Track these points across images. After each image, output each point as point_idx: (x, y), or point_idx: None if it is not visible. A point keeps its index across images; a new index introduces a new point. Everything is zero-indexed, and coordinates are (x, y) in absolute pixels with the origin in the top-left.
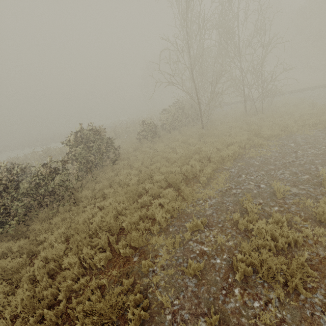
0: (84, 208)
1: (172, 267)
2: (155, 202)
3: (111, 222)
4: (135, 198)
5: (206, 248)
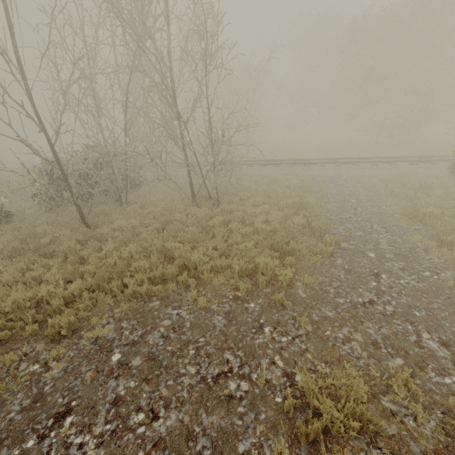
0: None
1: None
2: None
3: None
4: None
5: None
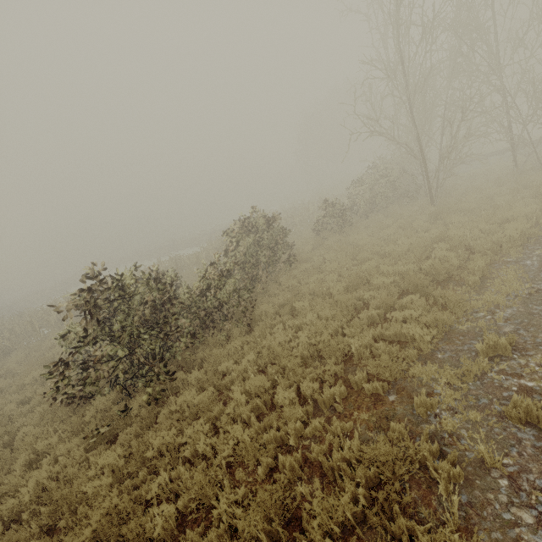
0: (270, 329)
1: (473, 410)
2: (394, 315)
3: (330, 344)
4: (350, 313)
5: (530, 383)
